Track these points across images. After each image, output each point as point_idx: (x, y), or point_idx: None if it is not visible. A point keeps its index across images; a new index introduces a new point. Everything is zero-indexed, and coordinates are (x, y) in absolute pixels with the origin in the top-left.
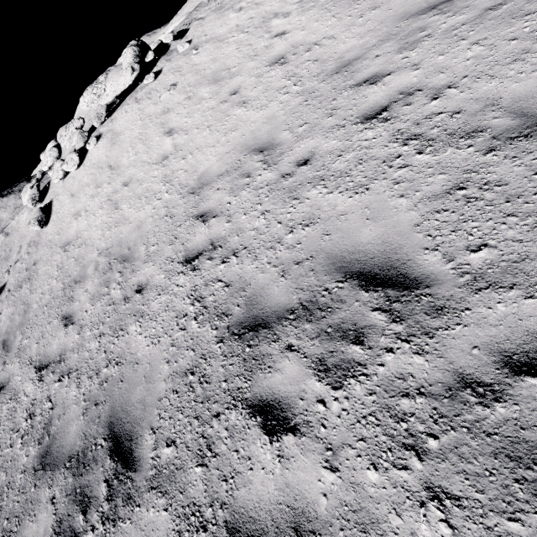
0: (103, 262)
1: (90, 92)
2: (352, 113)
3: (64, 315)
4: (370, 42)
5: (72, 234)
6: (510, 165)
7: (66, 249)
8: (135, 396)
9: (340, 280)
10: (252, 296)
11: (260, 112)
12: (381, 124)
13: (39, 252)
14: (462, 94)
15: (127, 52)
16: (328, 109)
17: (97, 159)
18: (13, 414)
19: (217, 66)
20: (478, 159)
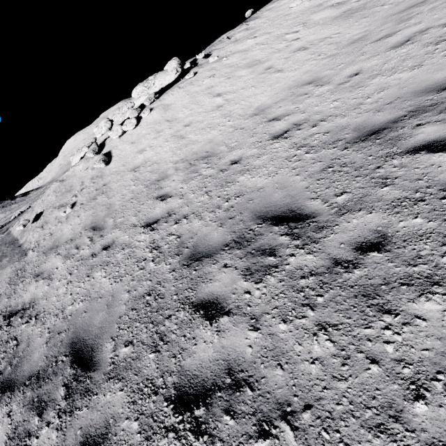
0: (182, 165)
1: (142, 86)
2: (381, 49)
3: (157, 196)
4: (371, 28)
5: (139, 162)
6: None
7: (137, 170)
8: (275, 198)
9: (435, 94)
10: (358, 126)
11: (296, 71)
12: (410, 45)
13: (106, 179)
14: None
15: (172, 62)
16: (358, 54)
17: (153, 120)
18: (131, 255)
19: (248, 61)
20: None
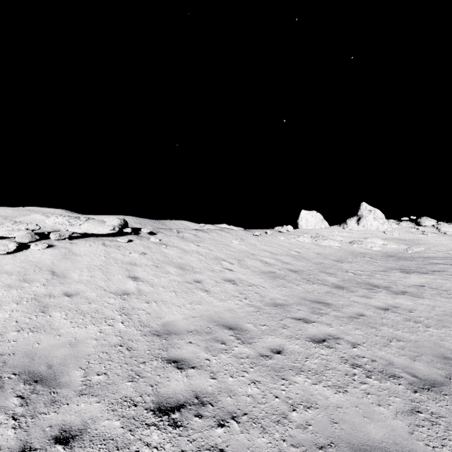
0: None
1: (66, 218)
2: (301, 333)
3: None
4: (290, 300)
5: None
6: (436, 405)
7: None
8: None
9: None
10: None
11: (221, 302)
12: (327, 348)
13: None
14: (369, 351)
15: (115, 219)
16: (280, 323)
17: (38, 259)
18: None
19: (183, 261)
20: (413, 394)
